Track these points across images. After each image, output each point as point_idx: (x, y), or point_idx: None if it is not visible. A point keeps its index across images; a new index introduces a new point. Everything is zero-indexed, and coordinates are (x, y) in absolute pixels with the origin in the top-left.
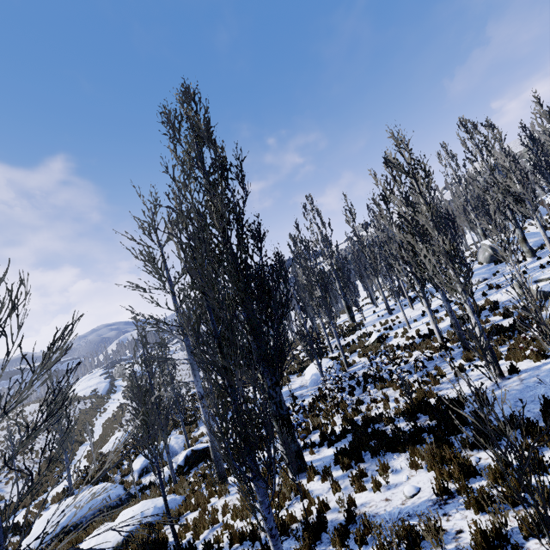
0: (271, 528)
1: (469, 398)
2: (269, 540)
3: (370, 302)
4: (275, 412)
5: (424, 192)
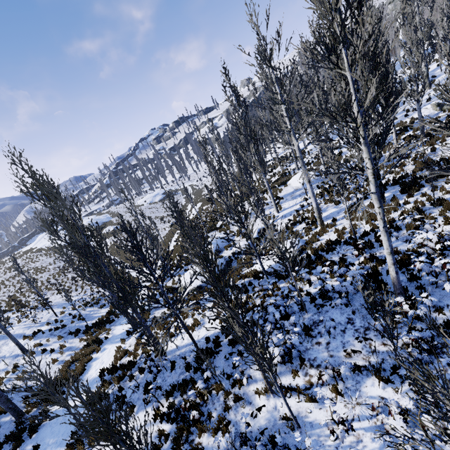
0: None
1: None
2: None
3: None
4: (376, 172)
5: None
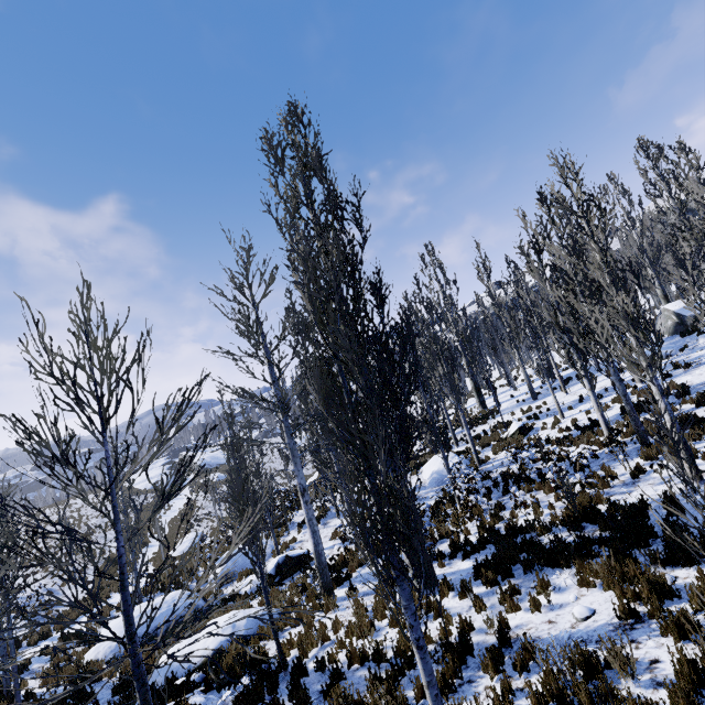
0: (419, 638)
1: (654, 505)
2: (415, 652)
3: (506, 383)
4: None
5: (599, 237)
